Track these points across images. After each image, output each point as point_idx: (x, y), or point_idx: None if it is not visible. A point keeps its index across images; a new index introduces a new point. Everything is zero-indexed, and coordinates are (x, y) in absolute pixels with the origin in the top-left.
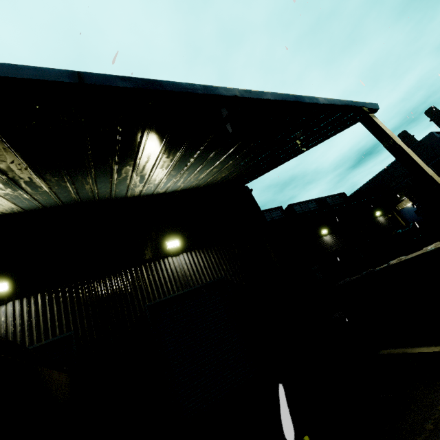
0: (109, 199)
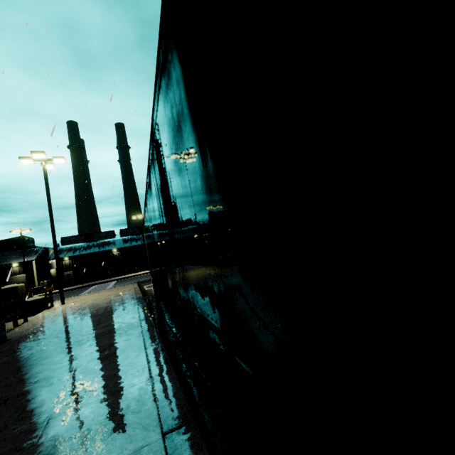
0: None
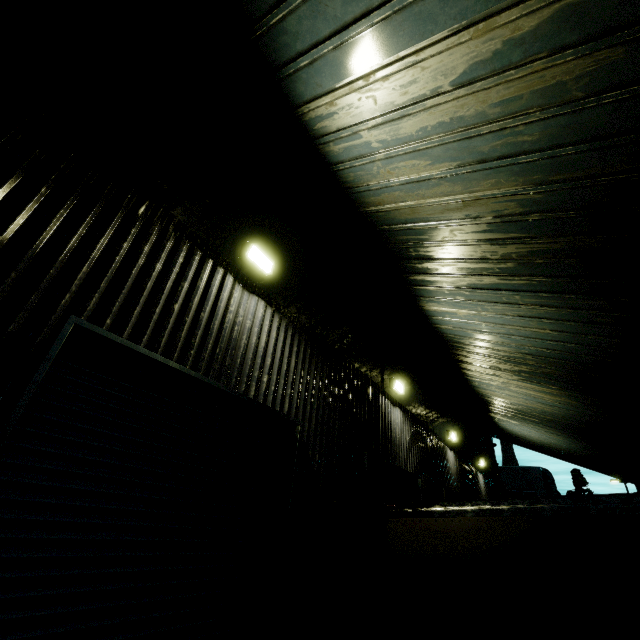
0: (490, 410)
